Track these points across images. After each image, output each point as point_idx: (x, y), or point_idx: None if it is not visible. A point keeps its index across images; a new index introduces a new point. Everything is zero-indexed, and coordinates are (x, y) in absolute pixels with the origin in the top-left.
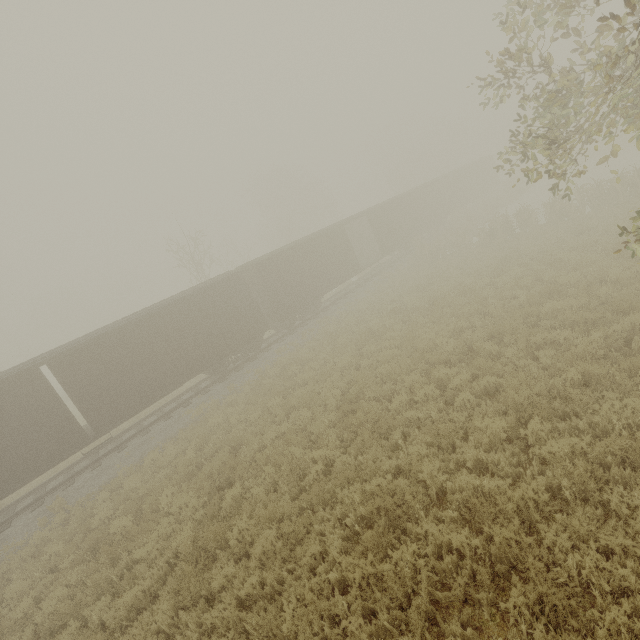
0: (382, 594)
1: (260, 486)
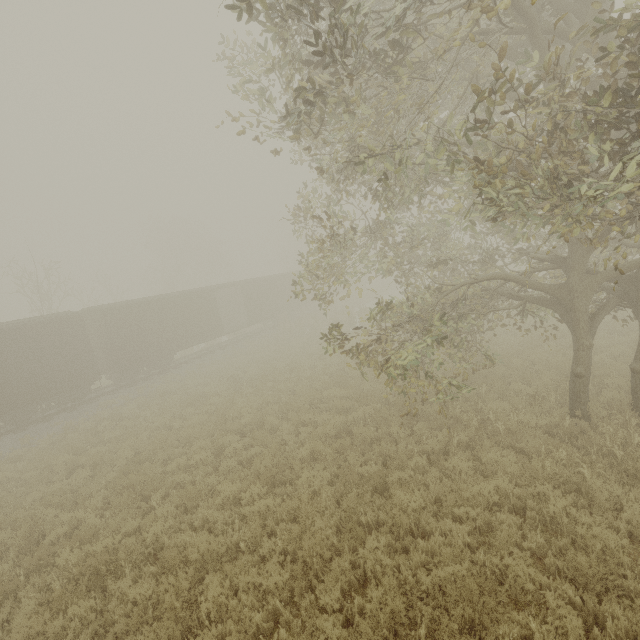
0: None
1: None
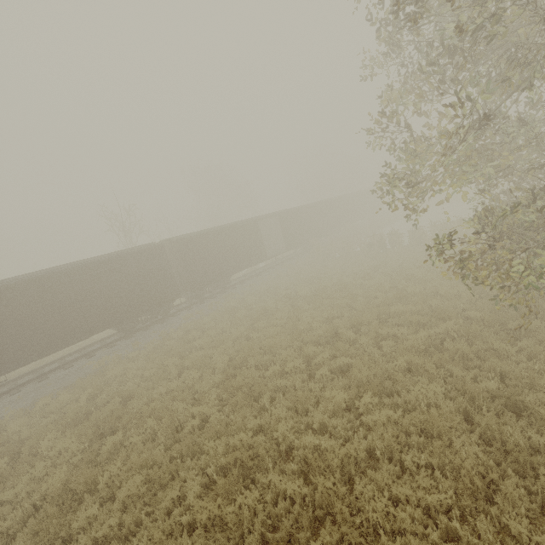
0: (223, 535)
1: (140, 435)
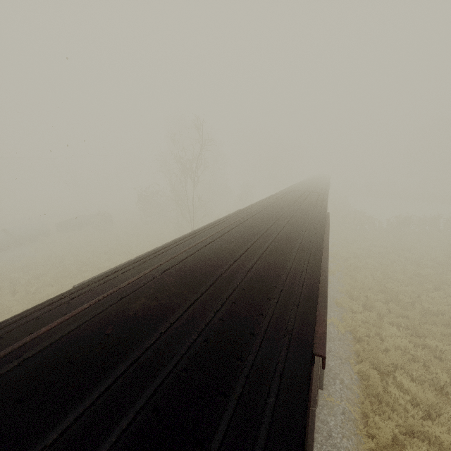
0: None
1: None
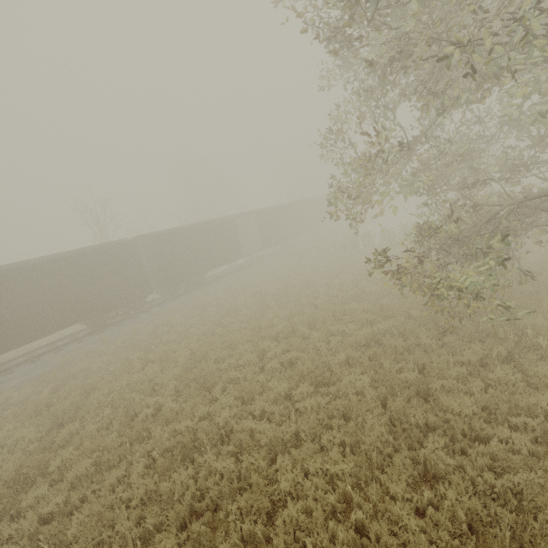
0: (157, 506)
1: (95, 424)
